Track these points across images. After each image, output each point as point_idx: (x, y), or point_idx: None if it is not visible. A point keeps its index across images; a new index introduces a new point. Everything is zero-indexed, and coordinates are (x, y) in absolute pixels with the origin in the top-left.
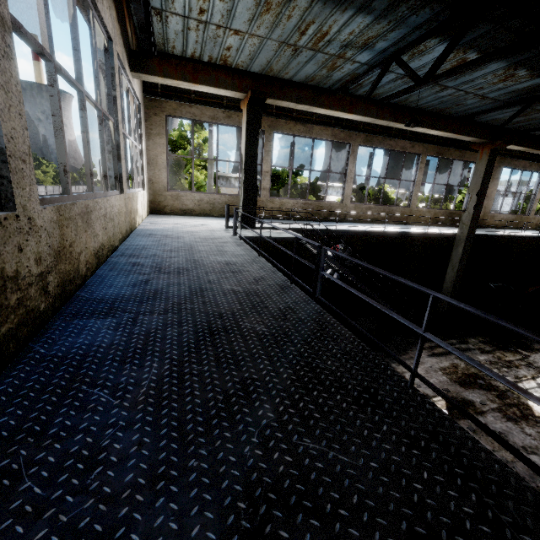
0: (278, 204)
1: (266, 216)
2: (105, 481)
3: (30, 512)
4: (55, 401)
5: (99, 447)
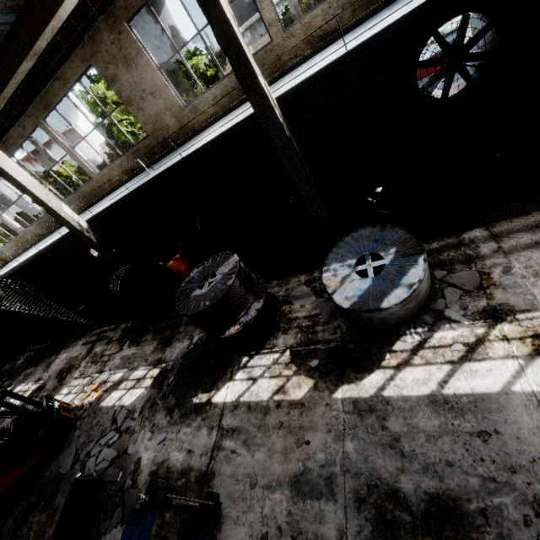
0: (30, 233)
1: (35, 242)
2: None
3: None
4: None
5: None
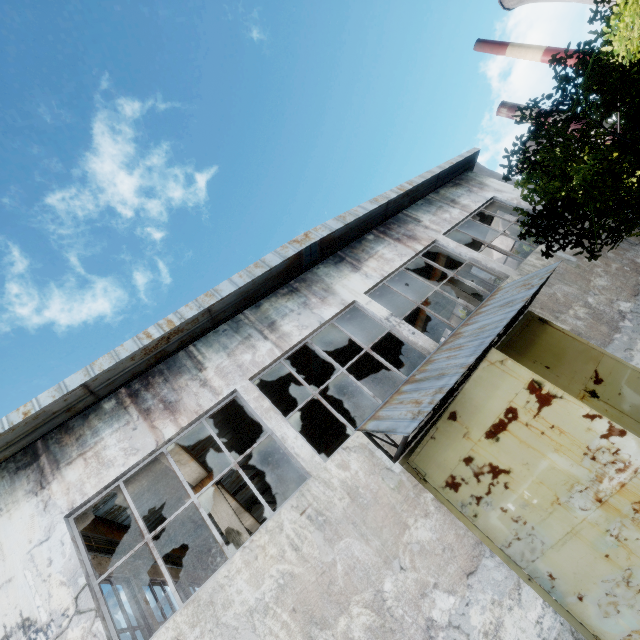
0: None
1: None
2: None
3: None
4: None
5: None
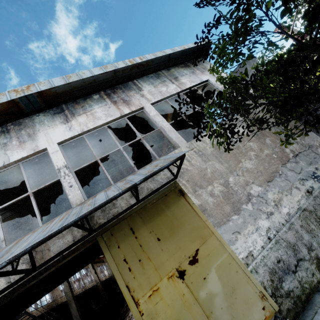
0: None
1: None
2: None
3: None
4: None
5: None
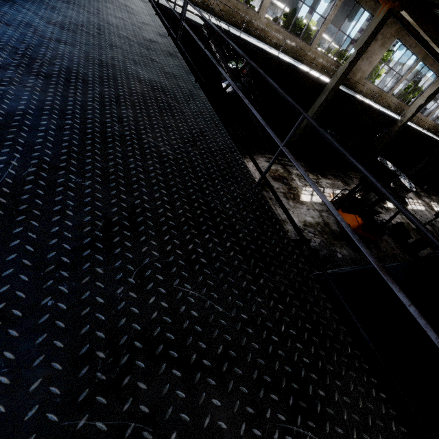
0: None
1: None
2: (36, 32)
3: (4, 23)
4: (0, 2)
5: (31, 24)
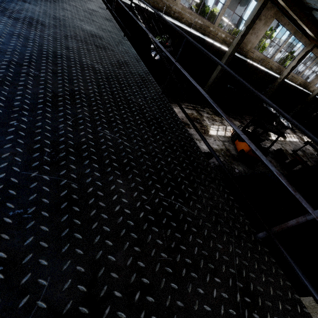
0: None
1: None
2: None
3: None
4: None
5: None
